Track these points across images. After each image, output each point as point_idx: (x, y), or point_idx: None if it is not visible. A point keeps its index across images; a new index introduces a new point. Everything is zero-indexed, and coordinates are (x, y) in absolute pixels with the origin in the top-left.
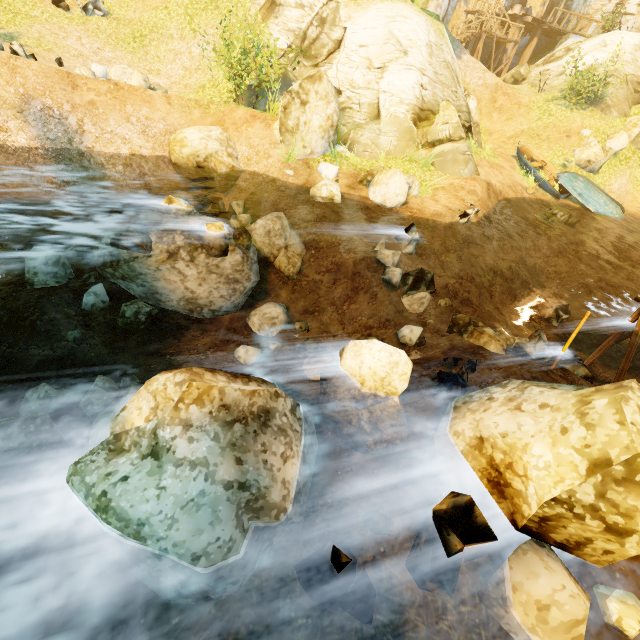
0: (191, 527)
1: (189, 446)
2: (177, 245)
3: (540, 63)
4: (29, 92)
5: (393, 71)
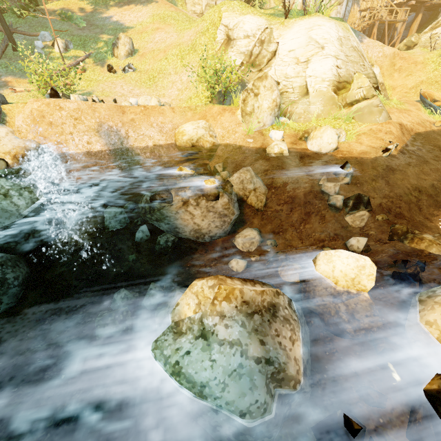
0: (237, 391)
1: (226, 331)
2: (187, 196)
3: (427, 30)
4: (101, 120)
5: (315, 61)
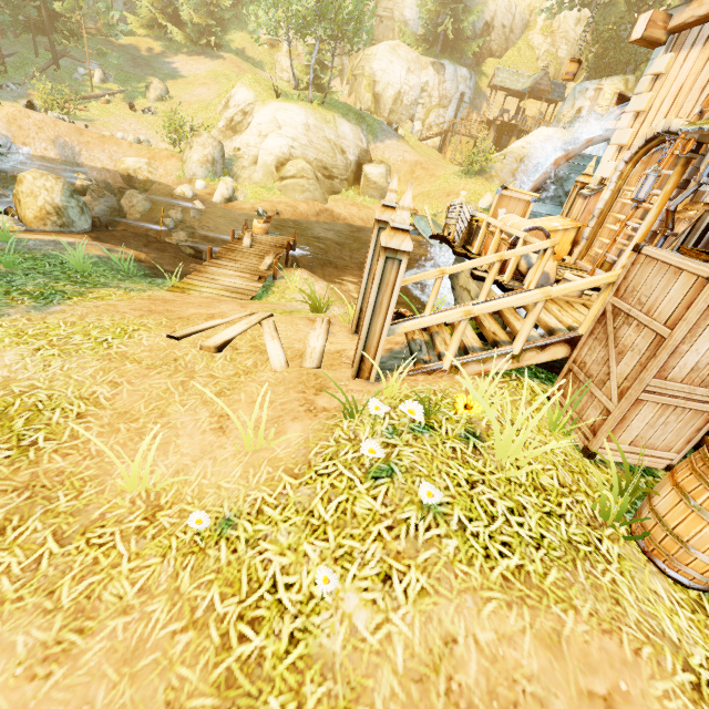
0: None
1: None
2: None
3: None
4: (60, 135)
5: (270, 138)
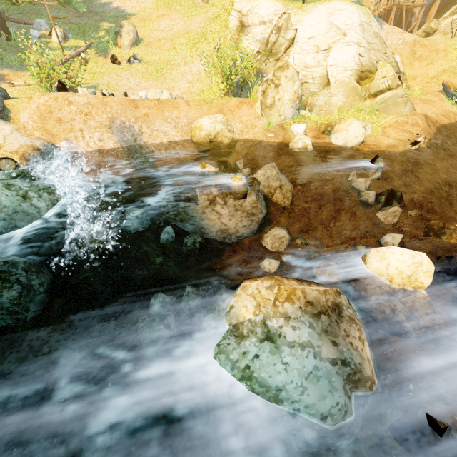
0: (317, 393)
1: (294, 332)
2: (213, 195)
3: (447, 15)
4: (113, 115)
5: (336, 49)
